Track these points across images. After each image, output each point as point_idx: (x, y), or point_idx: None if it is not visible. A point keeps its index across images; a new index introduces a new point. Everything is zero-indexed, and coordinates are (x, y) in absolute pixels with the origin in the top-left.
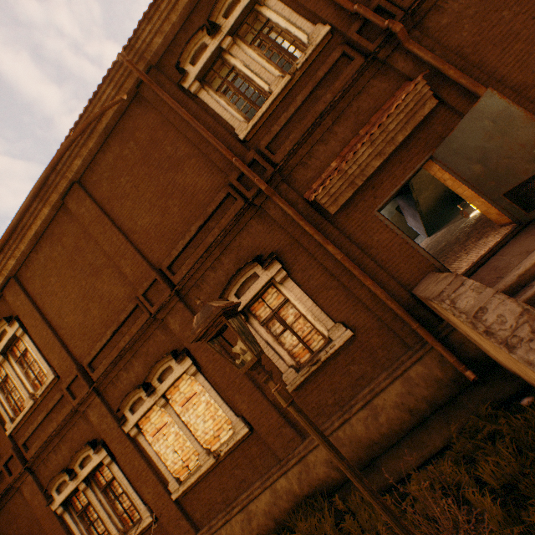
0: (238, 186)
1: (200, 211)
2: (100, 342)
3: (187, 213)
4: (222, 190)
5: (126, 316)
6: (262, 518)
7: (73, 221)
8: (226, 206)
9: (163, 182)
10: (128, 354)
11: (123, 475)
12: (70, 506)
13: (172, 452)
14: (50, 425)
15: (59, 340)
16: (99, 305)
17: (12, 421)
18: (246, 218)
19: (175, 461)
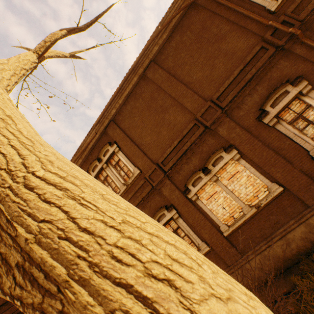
0: (272, 39)
1: (238, 62)
2: (169, 148)
3: (229, 65)
4: (257, 45)
5: (187, 131)
6: (300, 242)
7: (148, 84)
8: (259, 55)
9: (211, 50)
10: (188, 153)
11: (186, 224)
12: None
13: (221, 209)
14: (136, 199)
15: (141, 151)
16: (167, 128)
17: None
18: (275, 59)
19: (223, 214)
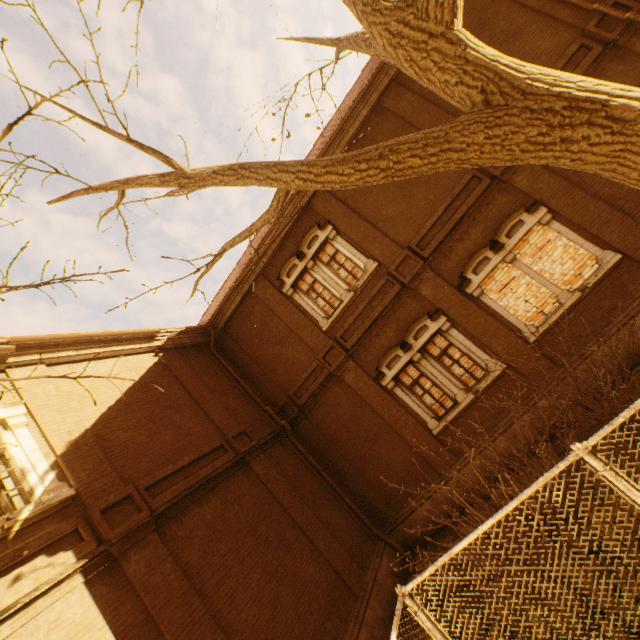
0: (597, 32)
1: None
2: (430, 220)
3: None
4: (574, 43)
5: (460, 189)
6: None
7: (387, 120)
8: (576, 59)
9: None
10: (463, 224)
11: (463, 337)
12: (398, 382)
13: (522, 303)
14: (373, 311)
15: (379, 231)
16: (424, 189)
17: (326, 319)
18: (603, 63)
19: (527, 311)
